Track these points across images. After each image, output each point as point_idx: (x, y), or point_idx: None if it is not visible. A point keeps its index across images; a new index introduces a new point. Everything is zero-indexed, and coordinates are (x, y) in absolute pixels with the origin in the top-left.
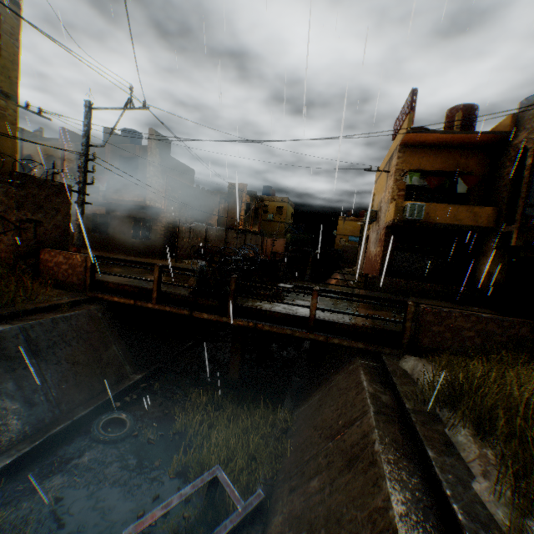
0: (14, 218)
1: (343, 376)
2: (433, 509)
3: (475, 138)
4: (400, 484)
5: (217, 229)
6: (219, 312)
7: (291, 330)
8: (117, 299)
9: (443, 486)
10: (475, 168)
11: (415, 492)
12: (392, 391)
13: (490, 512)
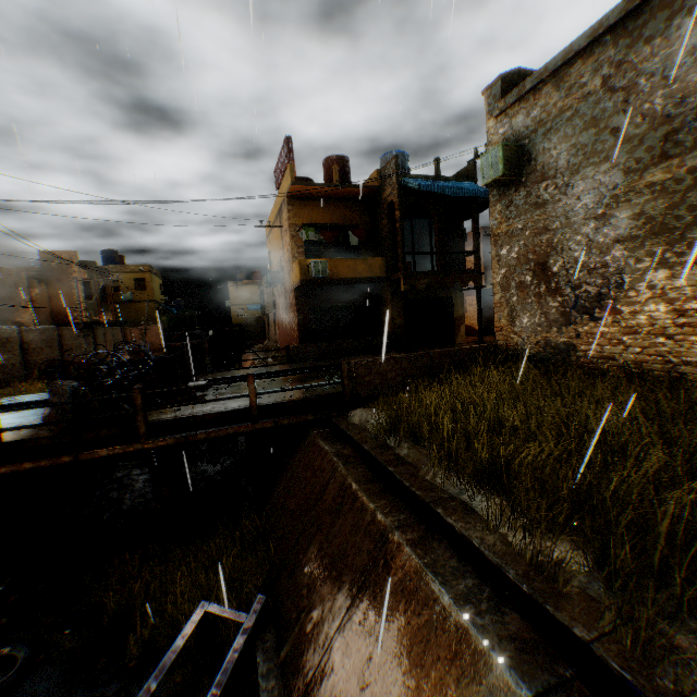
0: None
1: (302, 453)
2: (403, 501)
3: (354, 191)
4: (378, 499)
5: (42, 330)
6: (125, 441)
7: (234, 428)
8: None
9: (404, 483)
10: (360, 220)
11: (390, 498)
12: (350, 444)
13: (432, 482)
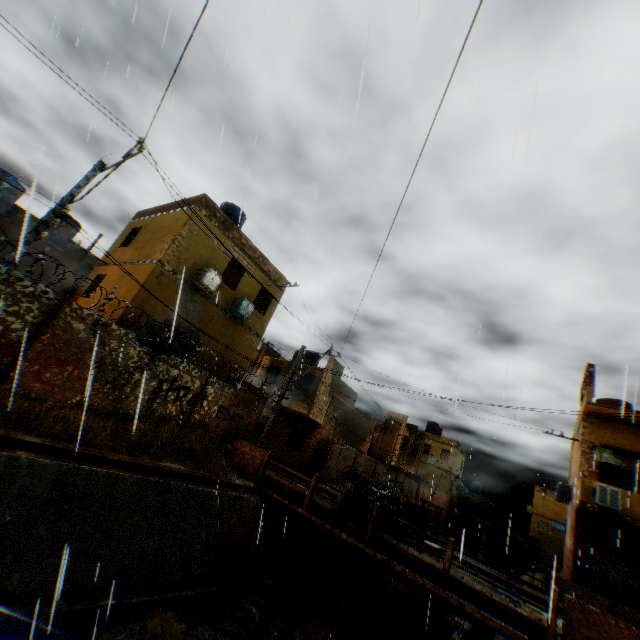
0: (231, 411)
1: None
2: None
3: None
4: None
5: (366, 458)
6: (356, 536)
7: (422, 578)
8: (275, 495)
9: None
10: None
11: None
12: None
13: None
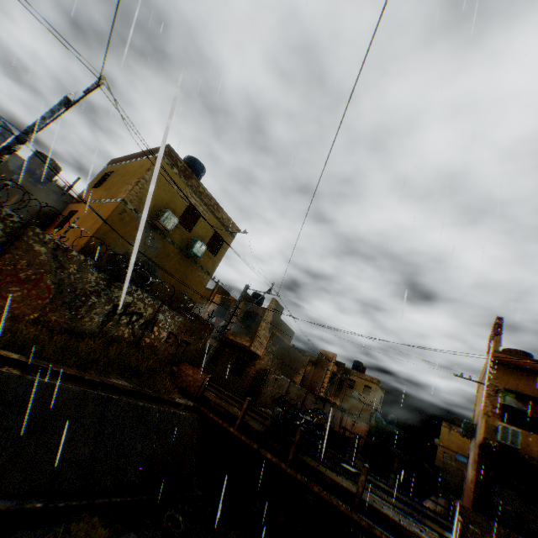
0: (179, 338)
1: None
2: None
3: None
4: None
5: (298, 388)
6: (280, 456)
7: (337, 500)
8: (211, 414)
9: None
10: None
11: None
12: None
13: None
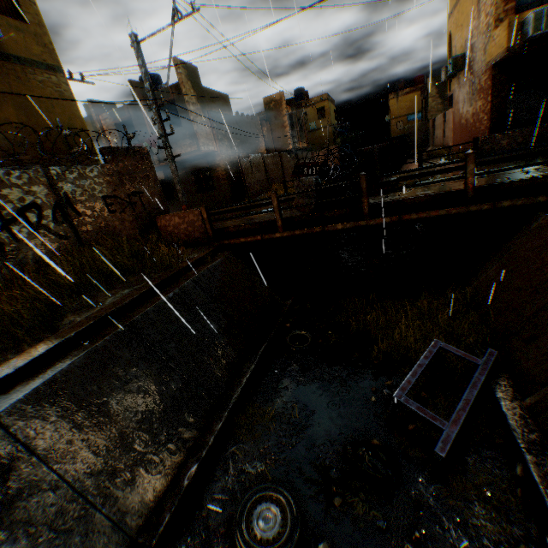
0: (122, 195)
1: (525, 237)
2: None
3: None
4: None
5: (272, 156)
6: (351, 219)
7: (445, 210)
8: (243, 240)
9: None
10: None
11: None
12: None
13: None
